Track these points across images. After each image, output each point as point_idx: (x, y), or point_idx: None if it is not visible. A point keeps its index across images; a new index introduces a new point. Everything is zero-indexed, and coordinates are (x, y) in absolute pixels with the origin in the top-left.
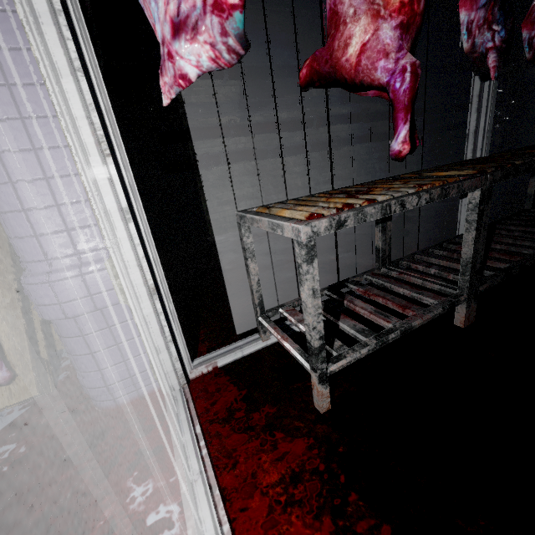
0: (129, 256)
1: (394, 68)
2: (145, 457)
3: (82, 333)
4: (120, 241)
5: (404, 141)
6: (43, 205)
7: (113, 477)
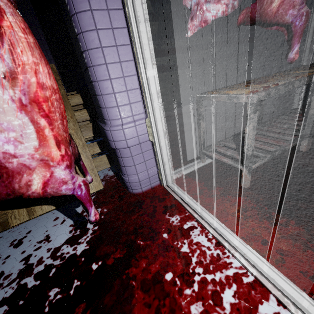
0: (158, 116)
1: (297, 13)
2: (168, 208)
3: (131, 155)
4: (156, 108)
5: (296, 53)
6: (121, 90)
7: (158, 216)
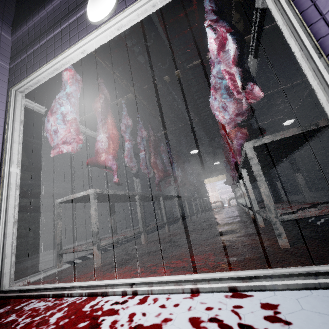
0: (12, 202)
1: (112, 163)
2: None
3: None
4: (11, 195)
5: (116, 178)
6: None
7: None
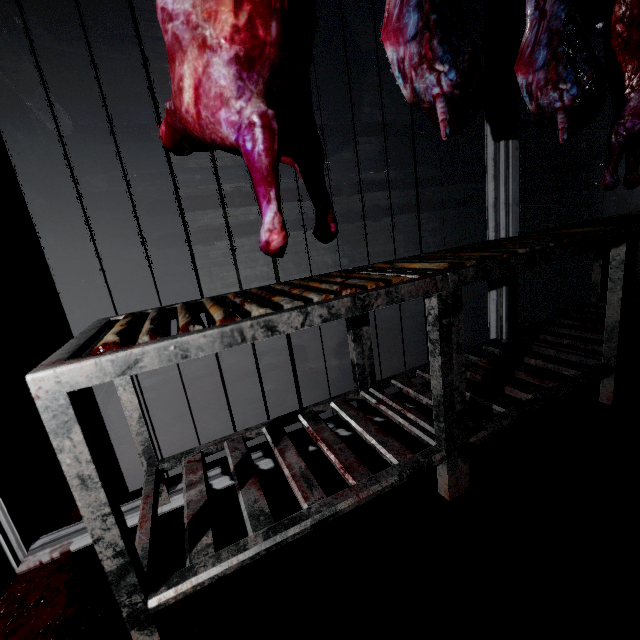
0: None
1: (239, 120)
2: None
3: None
4: None
5: (272, 228)
6: None
7: None
